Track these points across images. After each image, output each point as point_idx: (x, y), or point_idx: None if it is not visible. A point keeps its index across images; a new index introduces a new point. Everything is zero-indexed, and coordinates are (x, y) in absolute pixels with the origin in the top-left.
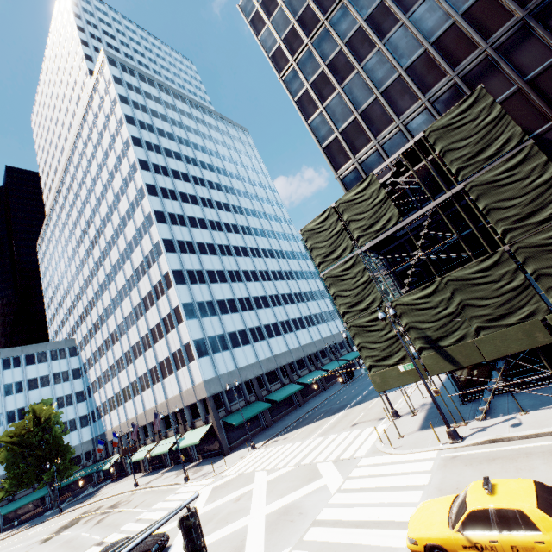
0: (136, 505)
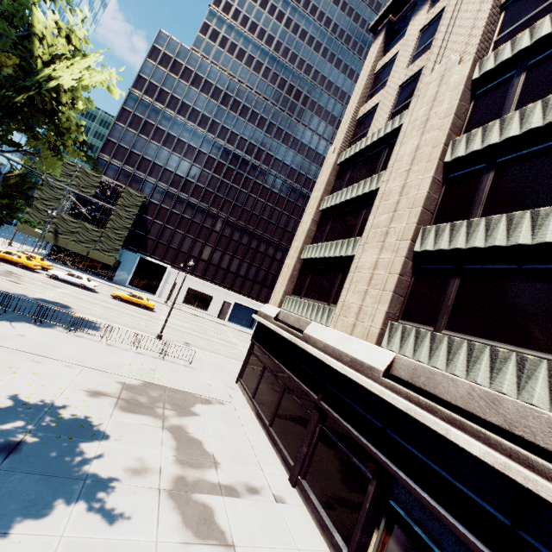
0: None
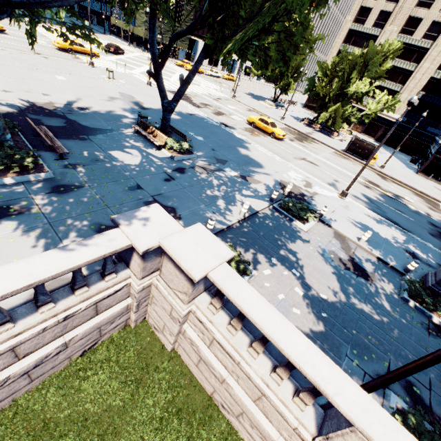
0: None
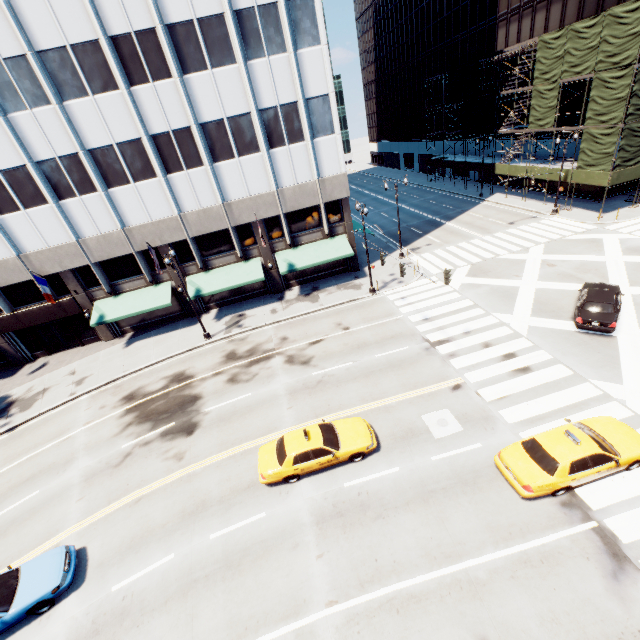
0: (341, 328)
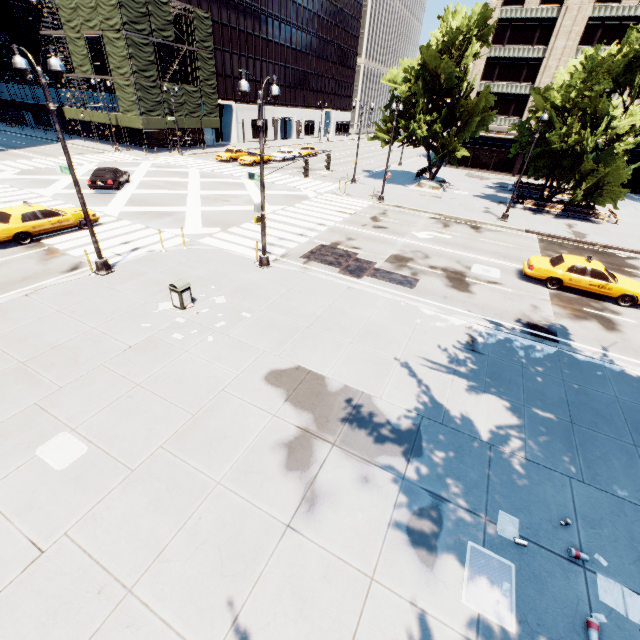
0: None
